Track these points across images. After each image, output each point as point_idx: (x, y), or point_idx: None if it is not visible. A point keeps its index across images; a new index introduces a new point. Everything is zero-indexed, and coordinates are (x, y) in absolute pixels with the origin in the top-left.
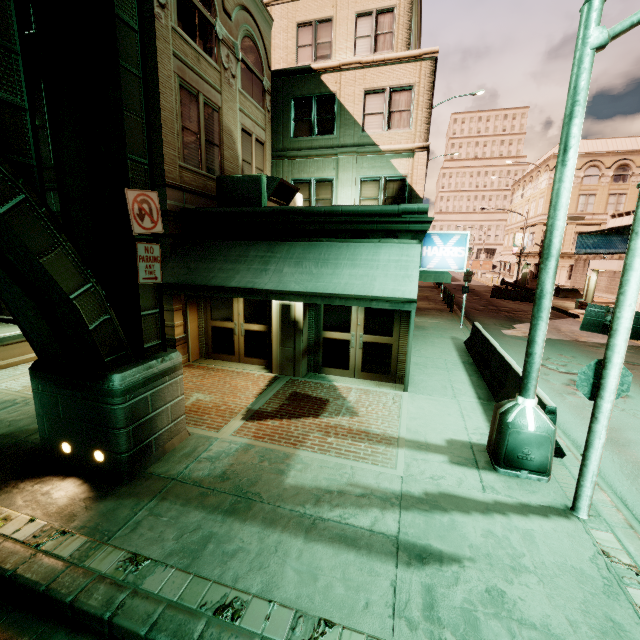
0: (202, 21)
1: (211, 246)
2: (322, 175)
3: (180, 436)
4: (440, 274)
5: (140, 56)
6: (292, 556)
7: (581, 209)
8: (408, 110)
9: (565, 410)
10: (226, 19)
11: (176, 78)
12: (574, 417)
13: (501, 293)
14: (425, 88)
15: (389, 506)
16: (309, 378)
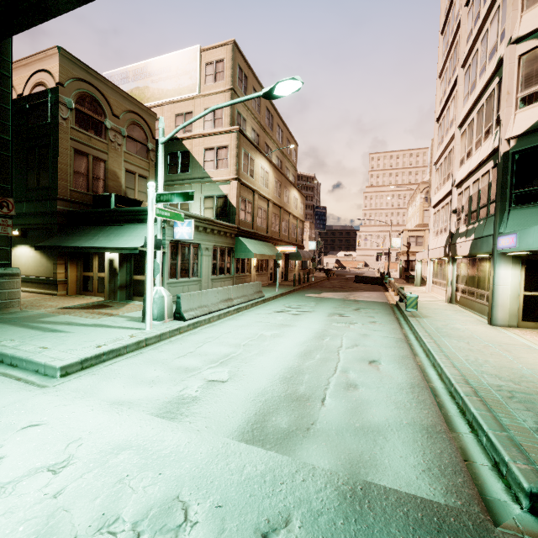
0: (95, 122)
1: (77, 229)
2: None
3: (14, 309)
4: (247, 253)
5: (11, 148)
6: (7, 329)
7: None
8: (226, 158)
9: (243, 315)
10: (115, 118)
11: (72, 149)
12: (240, 317)
13: (360, 279)
14: (234, 147)
15: (70, 325)
16: (121, 301)
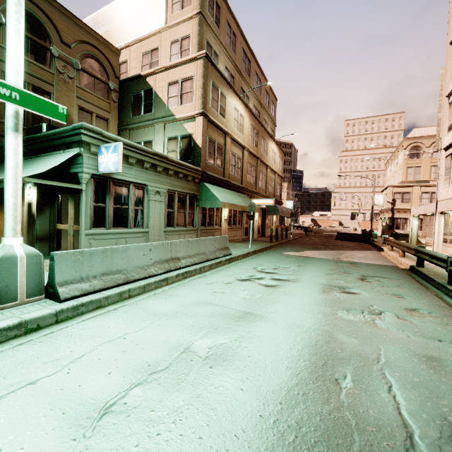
0: (35, 45)
1: None
2: (147, 138)
3: None
4: (214, 201)
5: None
6: None
7: (434, 177)
8: (191, 91)
9: (184, 287)
10: (64, 47)
11: (1, 72)
12: (178, 290)
13: (343, 236)
14: (200, 76)
15: None
16: None
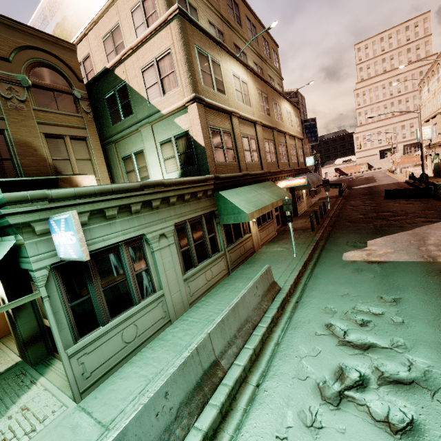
0: None
1: None
2: (136, 148)
3: None
4: (237, 214)
5: None
6: None
7: None
8: (172, 71)
9: None
10: (1, 62)
11: None
12: None
13: (394, 193)
14: (179, 46)
15: None
16: (34, 367)
